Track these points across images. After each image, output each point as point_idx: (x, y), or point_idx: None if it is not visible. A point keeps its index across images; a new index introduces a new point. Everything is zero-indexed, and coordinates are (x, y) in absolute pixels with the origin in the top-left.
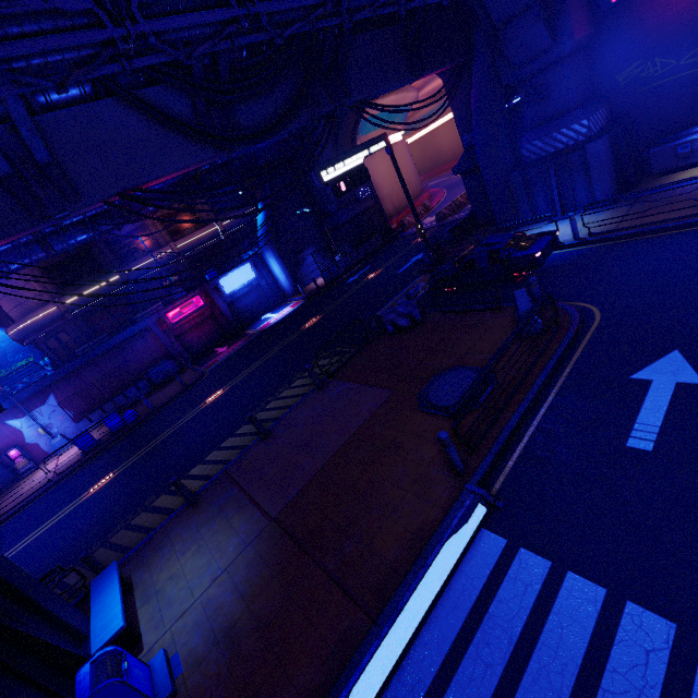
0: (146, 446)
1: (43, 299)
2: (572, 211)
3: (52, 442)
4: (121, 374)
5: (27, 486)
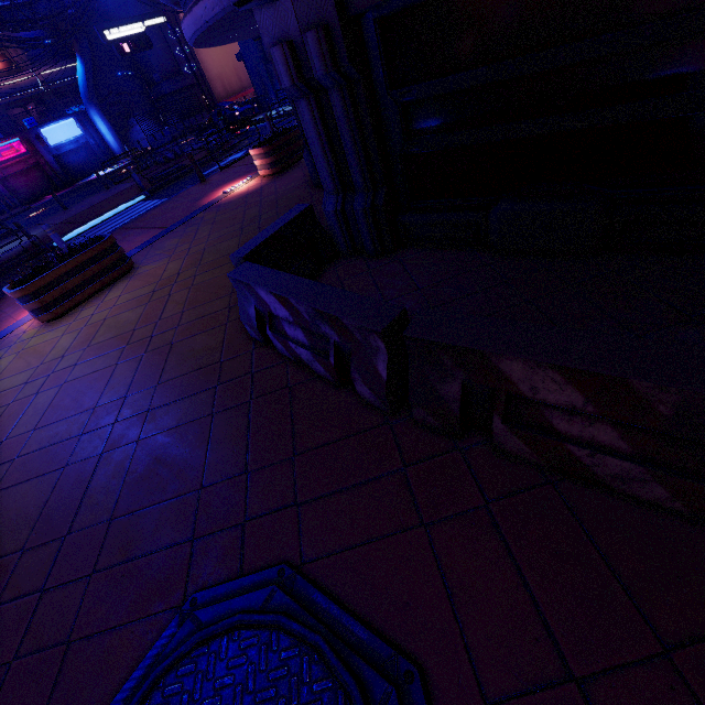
0: None
1: None
2: None
3: None
4: None
5: None
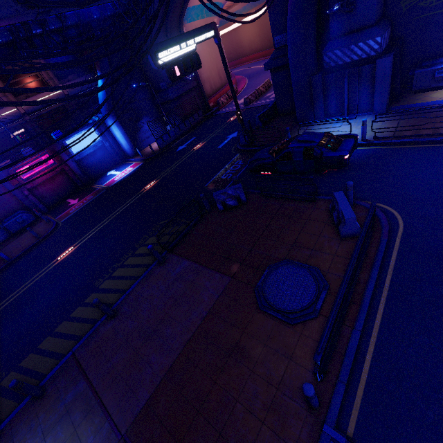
0: (0, 303)
1: None
2: (354, 113)
3: None
4: None
5: None
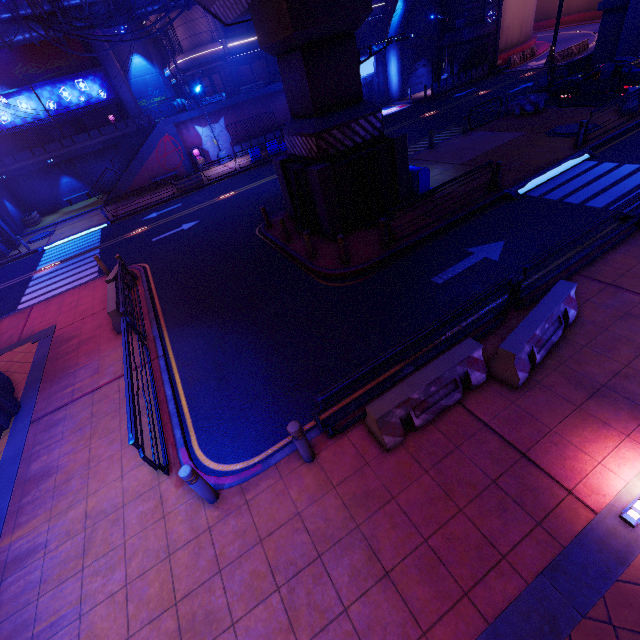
0: None
1: (211, 36)
2: None
3: (220, 153)
4: (267, 120)
5: (213, 173)
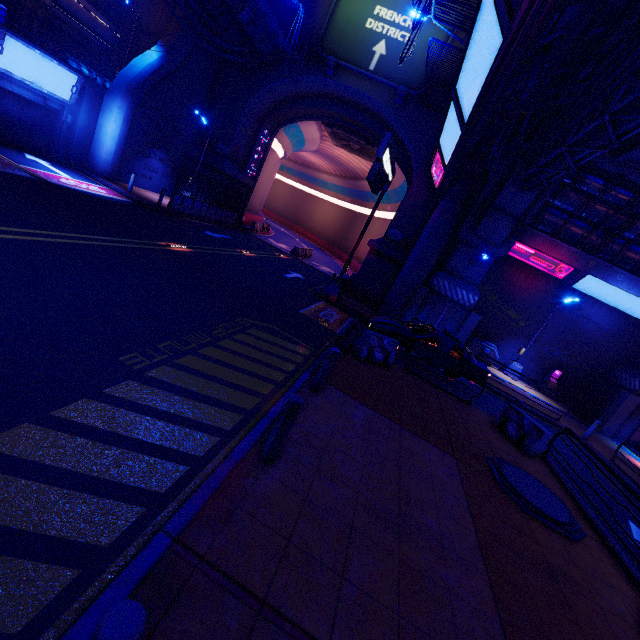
0: None
1: None
2: None
3: None
4: None
5: None
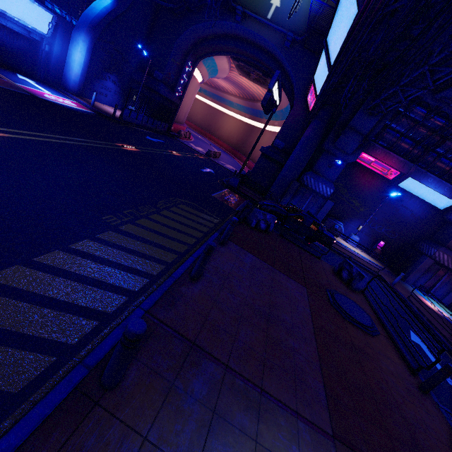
0: None
1: None
2: None
3: None
4: None
5: None
